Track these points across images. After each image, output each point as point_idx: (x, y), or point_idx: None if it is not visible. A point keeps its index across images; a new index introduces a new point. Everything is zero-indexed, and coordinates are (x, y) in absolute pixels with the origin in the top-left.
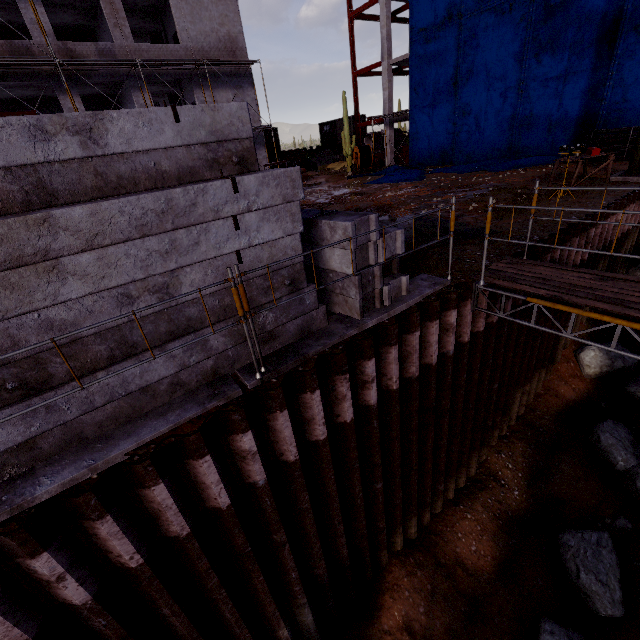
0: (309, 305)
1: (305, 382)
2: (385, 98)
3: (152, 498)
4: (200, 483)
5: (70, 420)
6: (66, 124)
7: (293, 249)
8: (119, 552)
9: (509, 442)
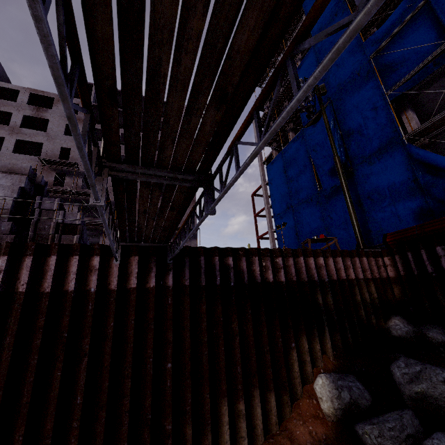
0: (3, 230)
1: None
2: (271, 246)
3: None
4: None
5: None
6: None
7: (7, 202)
8: None
9: None
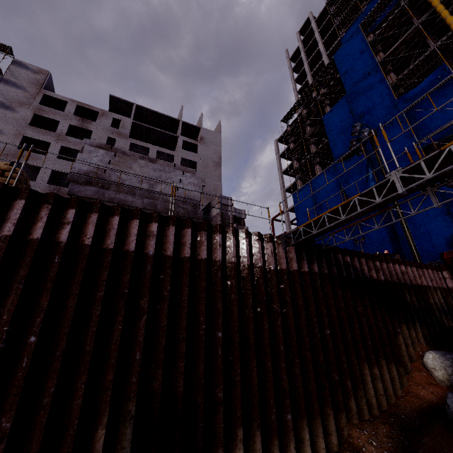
0: (199, 217)
1: (186, 223)
2: None
3: (112, 222)
4: (128, 234)
5: (104, 201)
6: (149, 158)
7: (197, 196)
8: (88, 232)
9: (372, 423)
